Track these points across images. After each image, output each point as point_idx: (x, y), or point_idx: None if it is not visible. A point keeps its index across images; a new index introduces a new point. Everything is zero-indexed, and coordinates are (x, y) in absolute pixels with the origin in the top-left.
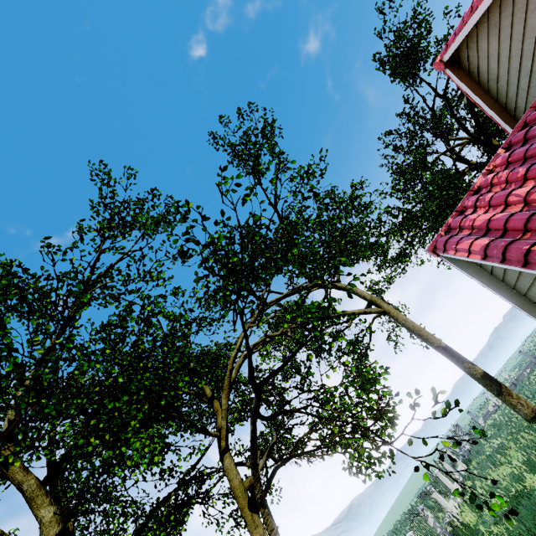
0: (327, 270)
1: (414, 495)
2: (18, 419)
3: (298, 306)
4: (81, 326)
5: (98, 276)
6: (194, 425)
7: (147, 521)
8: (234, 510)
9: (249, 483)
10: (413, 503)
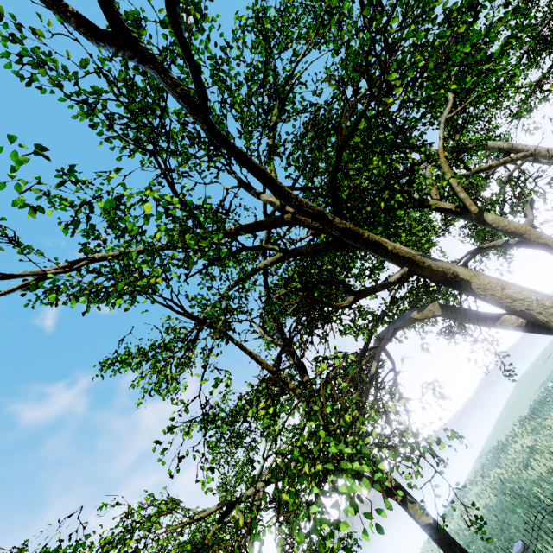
0: (460, 113)
1: (539, 386)
2: (344, 111)
3: (446, 147)
4: (279, 139)
5: (287, 76)
6: (430, 204)
7: (371, 334)
8: (441, 330)
9: (529, 224)
10: (543, 389)
